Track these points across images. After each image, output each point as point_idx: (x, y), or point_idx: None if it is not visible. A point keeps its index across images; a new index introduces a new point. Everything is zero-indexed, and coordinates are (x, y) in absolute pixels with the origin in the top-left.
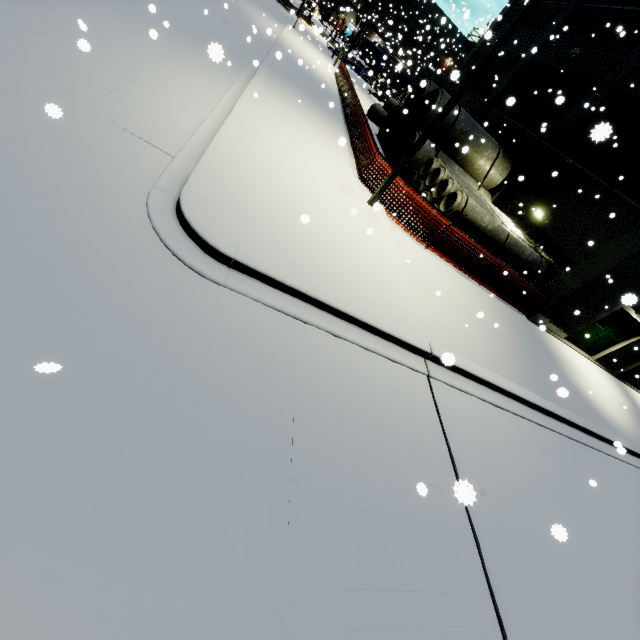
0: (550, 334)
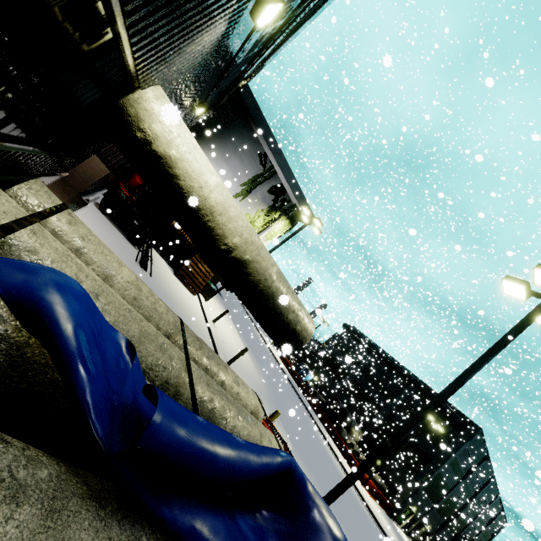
0: (392, 520)
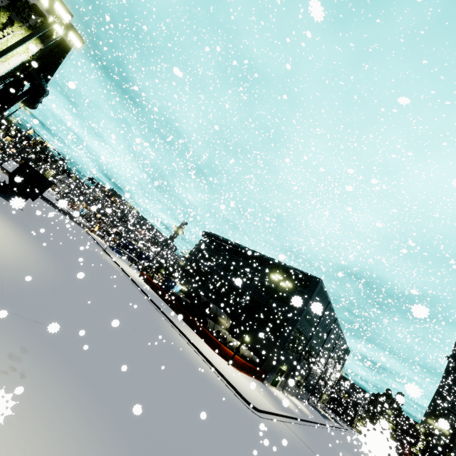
0: (268, 385)
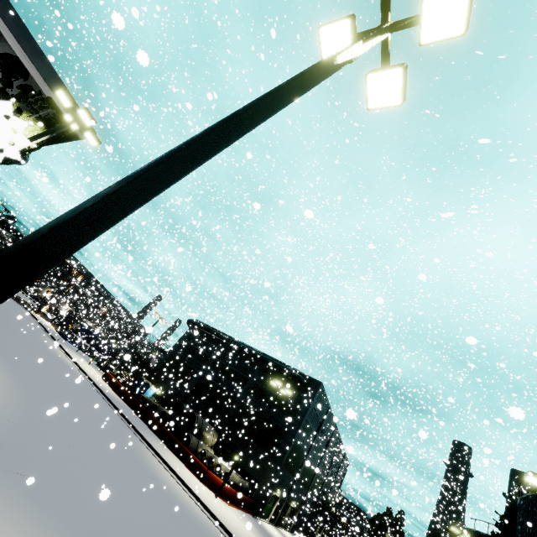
0: (258, 519)
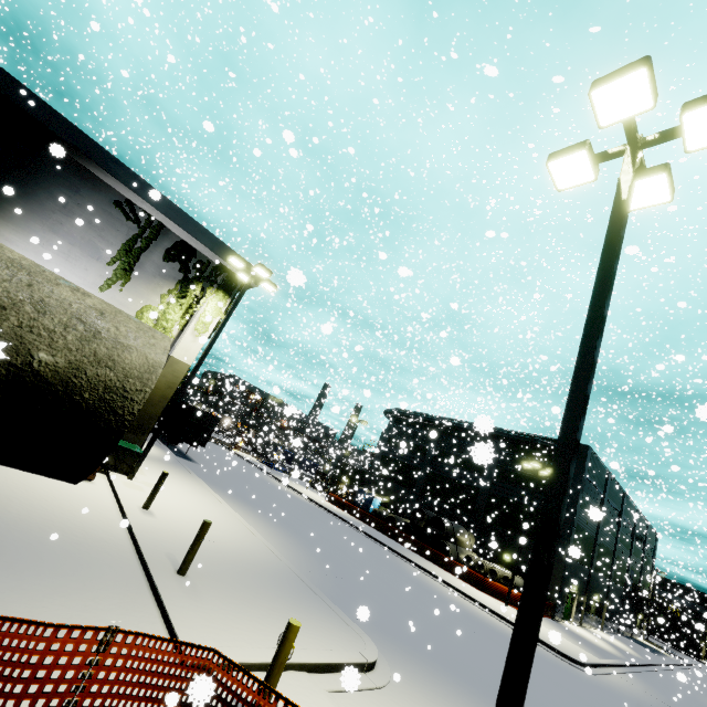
0: (560, 621)
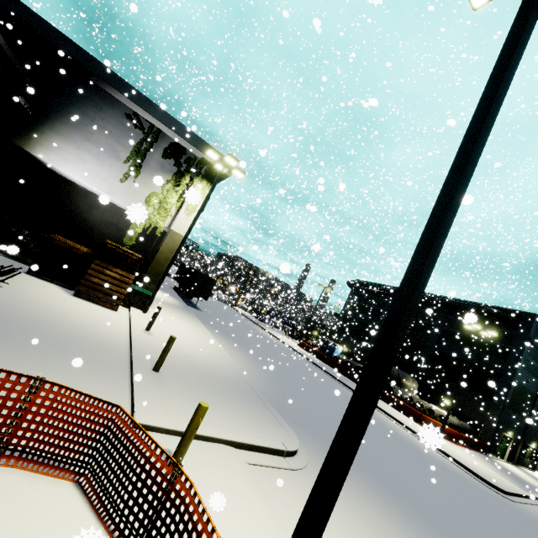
0: (492, 458)
